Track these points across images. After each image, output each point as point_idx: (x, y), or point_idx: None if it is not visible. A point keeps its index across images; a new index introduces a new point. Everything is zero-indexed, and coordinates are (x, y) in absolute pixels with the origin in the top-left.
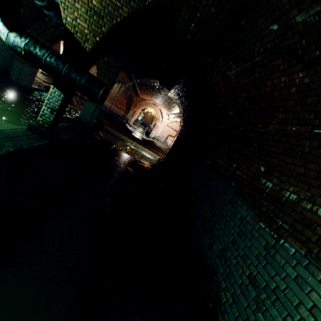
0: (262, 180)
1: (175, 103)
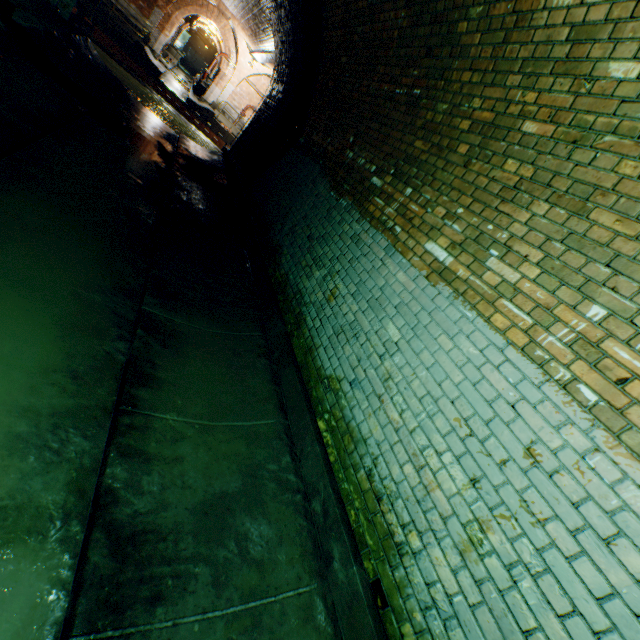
0: (347, 152)
1: (268, 20)
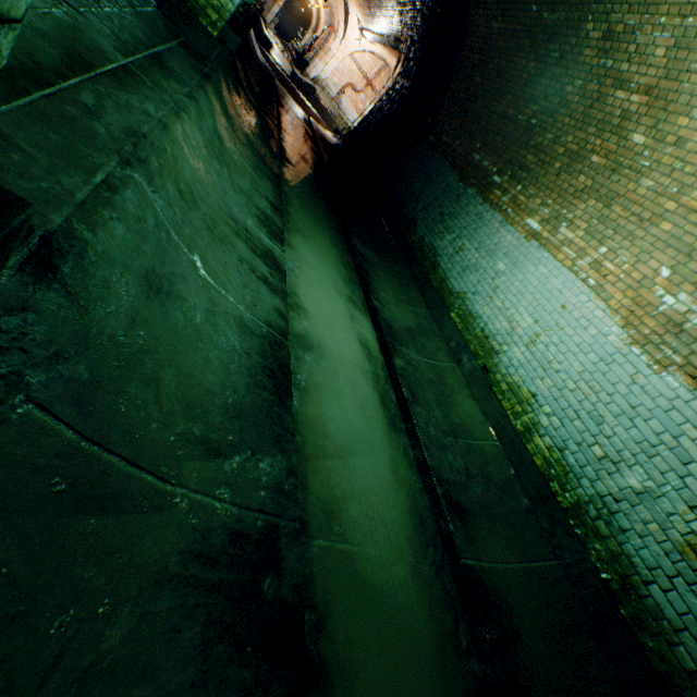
0: (474, 155)
1: (396, 11)
